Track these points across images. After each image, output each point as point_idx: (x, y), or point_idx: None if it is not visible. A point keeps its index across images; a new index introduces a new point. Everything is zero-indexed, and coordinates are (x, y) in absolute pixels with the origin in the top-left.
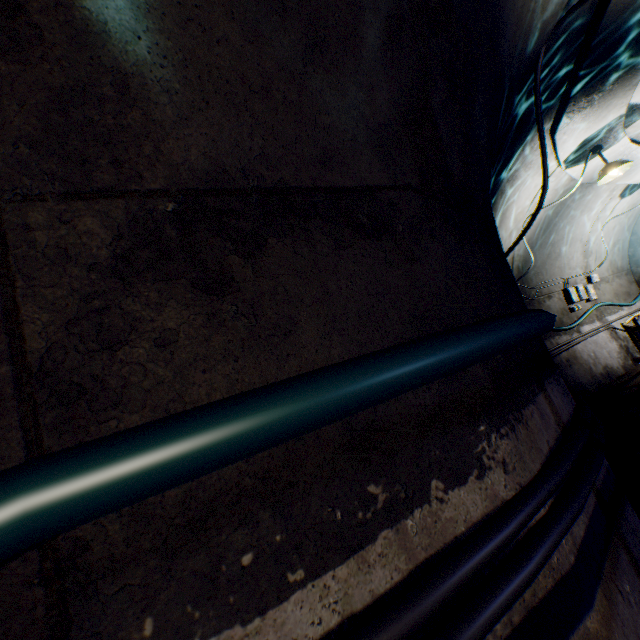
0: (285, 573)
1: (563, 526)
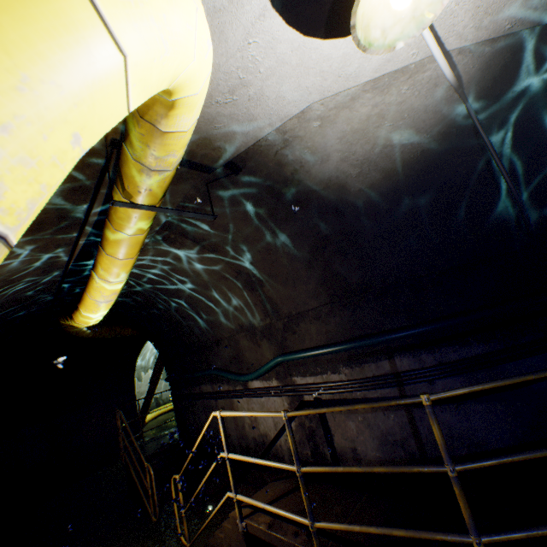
0: (306, 374)
1: (351, 389)
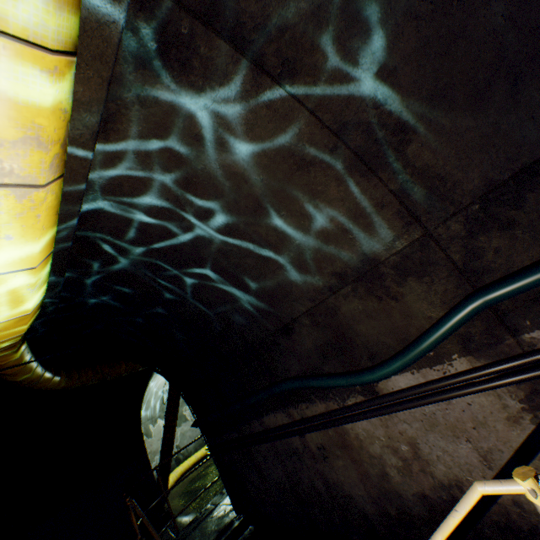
0: None
1: None
